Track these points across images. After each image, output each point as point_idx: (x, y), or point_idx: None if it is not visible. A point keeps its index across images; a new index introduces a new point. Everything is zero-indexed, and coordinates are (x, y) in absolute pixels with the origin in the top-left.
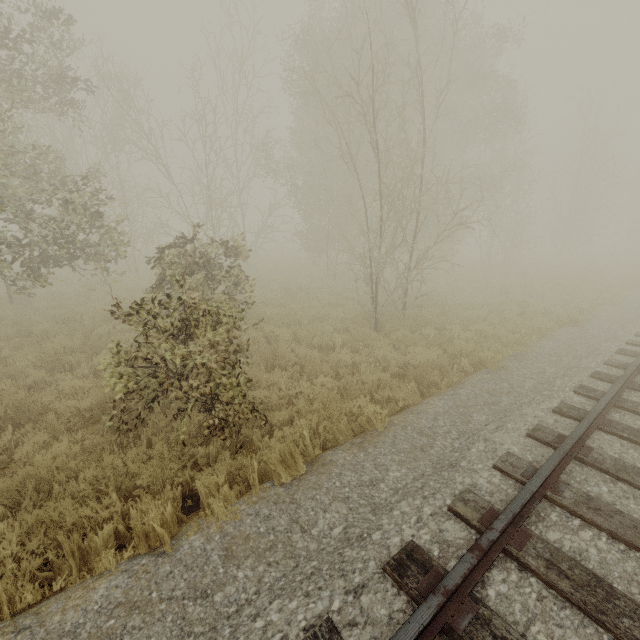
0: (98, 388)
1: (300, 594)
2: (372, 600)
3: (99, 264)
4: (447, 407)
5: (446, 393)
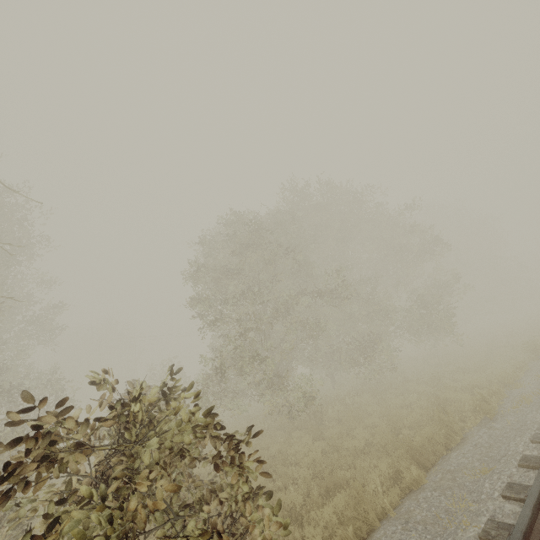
0: None
1: None
2: None
3: None
4: None
5: None
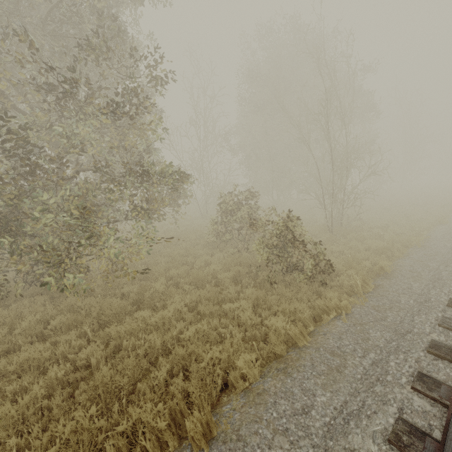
0: (235, 266)
1: (422, 314)
2: (451, 312)
3: (180, 208)
4: (412, 262)
5: (404, 257)
